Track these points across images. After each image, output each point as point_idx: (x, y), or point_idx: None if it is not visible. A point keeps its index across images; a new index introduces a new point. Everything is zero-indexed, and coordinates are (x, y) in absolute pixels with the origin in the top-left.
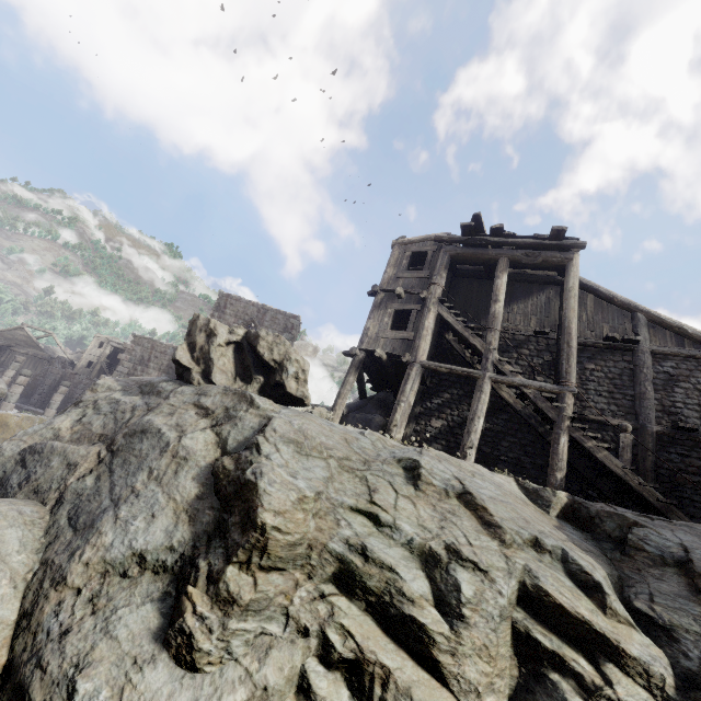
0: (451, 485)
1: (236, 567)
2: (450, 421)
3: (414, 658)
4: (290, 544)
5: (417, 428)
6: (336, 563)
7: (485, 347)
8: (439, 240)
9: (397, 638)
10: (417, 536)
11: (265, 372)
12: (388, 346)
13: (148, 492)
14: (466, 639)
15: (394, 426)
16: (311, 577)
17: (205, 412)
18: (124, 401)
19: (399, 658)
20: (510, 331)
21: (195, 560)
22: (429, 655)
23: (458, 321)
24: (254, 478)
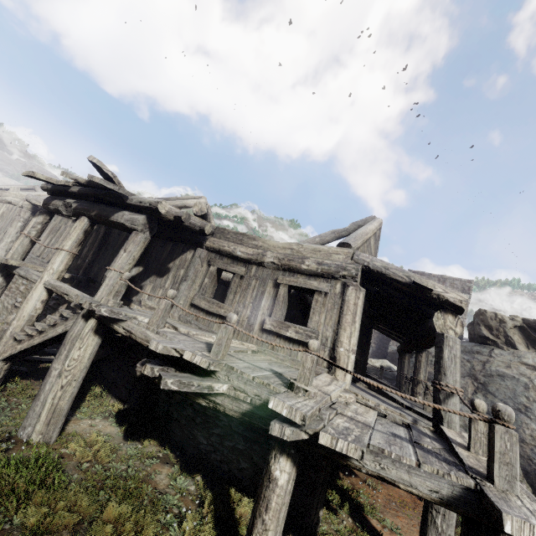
0: None
1: None
2: None
3: None
4: None
5: None
6: None
7: None
8: None
9: None
10: None
11: None
12: None
13: (535, 408)
14: None
15: None
16: None
17: (533, 368)
18: None
19: None
20: None
21: None
22: None
23: None
24: None
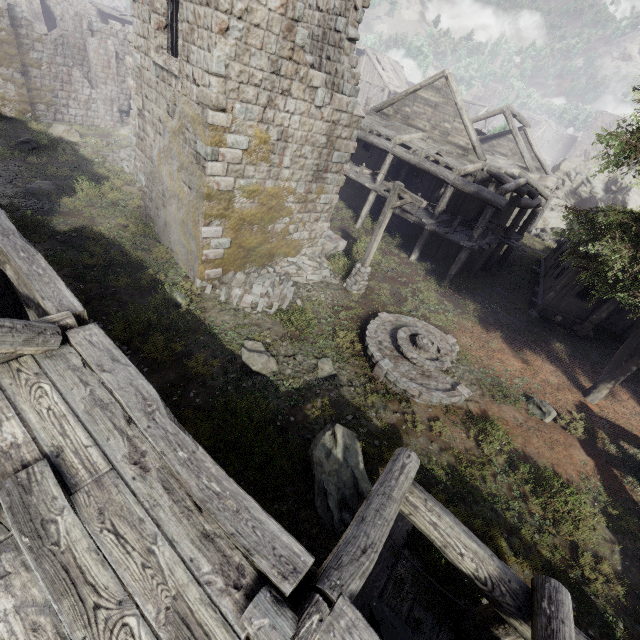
0: None
1: None
2: None
3: None
4: None
5: None
6: None
7: None
8: None
9: None
10: None
11: None
12: None
13: None
14: None
15: None
16: None
17: None
18: None
19: None
20: None
21: None
22: None
23: None
24: None
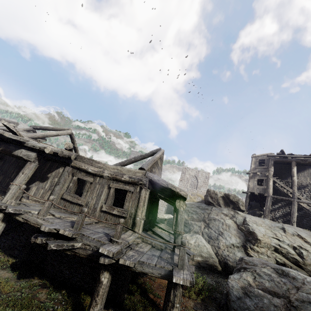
0: (294, 233)
1: (256, 246)
2: (283, 212)
3: (295, 265)
4: (264, 243)
5: (271, 215)
6: (273, 247)
7: (292, 191)
8: (268, 156)
9: (290, 261)
10: (289, 243)
11: (232, 204)
12: (257, 190)
13: (225, 233)
14: (306, 262)
15: (266, 215)
16: (269, 250)
17: (226, 215)
18: (197, 211)
19: (292, 264)
20: (300, 182)
21: (245, 245)
22: (299, 264)
23: (281, 182)
24: (252, 230)
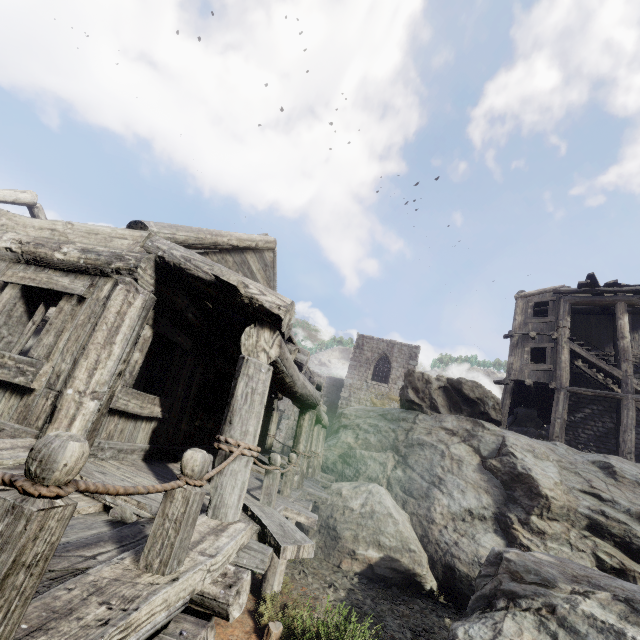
0: (639, 478)
1: (535, 517)
2: (596, 431)
3: None
4: (560, 507)
5: (567, 437)
6: (587, 519)
7: (622, 374)
8: (558, 293)
9: (639, 562)
10: (632, 507)
11: (469, 405)
12: (532, 376)
13: (449, 479)
14: None
15: (556, 437)
16: (573, 526)
17: (452, 433)
18: (380, 426)
19: None
20: (636, 356)
21: (504, 514)
22: None
23: (591, 355)
24: (525, 471)
